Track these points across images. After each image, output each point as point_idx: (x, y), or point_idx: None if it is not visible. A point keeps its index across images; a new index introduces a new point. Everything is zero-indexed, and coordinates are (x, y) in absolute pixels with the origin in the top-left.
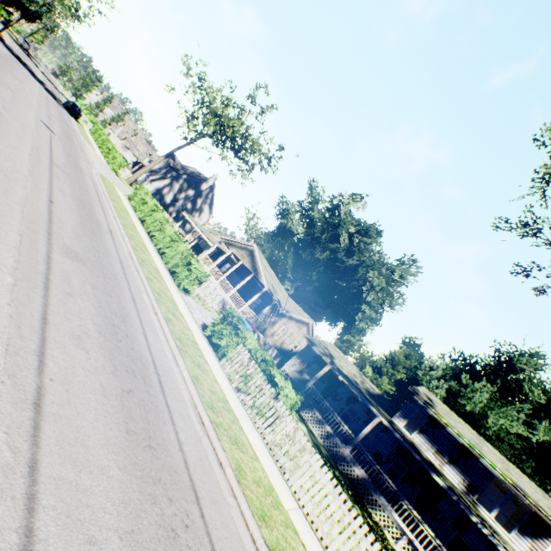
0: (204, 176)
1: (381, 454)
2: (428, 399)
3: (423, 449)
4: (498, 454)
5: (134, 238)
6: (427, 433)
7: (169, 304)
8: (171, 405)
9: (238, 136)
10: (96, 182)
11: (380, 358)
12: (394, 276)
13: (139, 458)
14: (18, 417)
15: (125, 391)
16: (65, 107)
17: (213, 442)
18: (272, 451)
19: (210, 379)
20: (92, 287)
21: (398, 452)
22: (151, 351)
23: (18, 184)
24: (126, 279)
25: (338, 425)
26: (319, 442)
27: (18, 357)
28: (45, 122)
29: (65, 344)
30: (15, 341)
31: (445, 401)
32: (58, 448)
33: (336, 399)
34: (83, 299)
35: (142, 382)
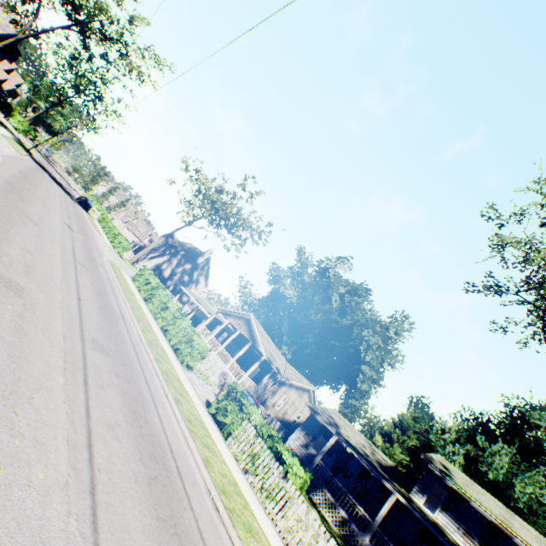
0: (200, 251)
1: (405, 541)
2: (444, 468)
3: (449, 531)
4: (533, 530)
5: (142, 319)
6: (450, 510)
7: (176, 383)
8: (189, 490)
9: (231, 216)
10: (107, 269)
11: (388, 423)
12: (389, 333)
13: (169, 545)
14: (82, 505)
15: (151, 477)
16: (78, 201)
17: (229, 530)
18: (285, 540)
19: (219, 460)
20: (116, 377)
21: (423, 537)
22: (166, 435)
23: (57, 289)
24: (140, 363)
25: (353, 508)
26: (334, 530)
27: (76, 450)
28: (66, 222)
29: (104, 435)
30: (72, 436)
31: (465, 469)
32: (111, 533)
33: (347, 476)
34: (112, 389)
35: (163, 468)
